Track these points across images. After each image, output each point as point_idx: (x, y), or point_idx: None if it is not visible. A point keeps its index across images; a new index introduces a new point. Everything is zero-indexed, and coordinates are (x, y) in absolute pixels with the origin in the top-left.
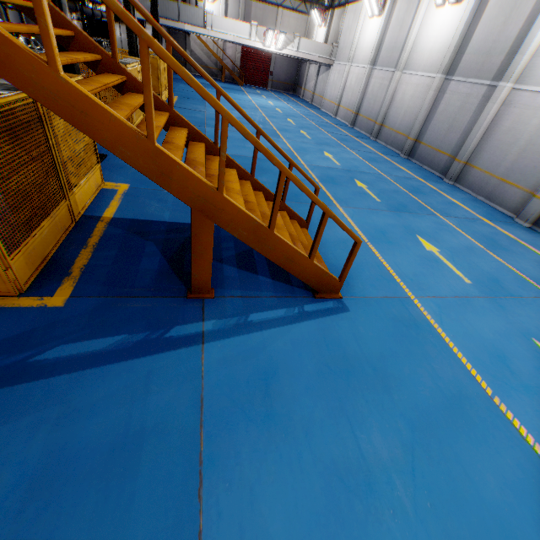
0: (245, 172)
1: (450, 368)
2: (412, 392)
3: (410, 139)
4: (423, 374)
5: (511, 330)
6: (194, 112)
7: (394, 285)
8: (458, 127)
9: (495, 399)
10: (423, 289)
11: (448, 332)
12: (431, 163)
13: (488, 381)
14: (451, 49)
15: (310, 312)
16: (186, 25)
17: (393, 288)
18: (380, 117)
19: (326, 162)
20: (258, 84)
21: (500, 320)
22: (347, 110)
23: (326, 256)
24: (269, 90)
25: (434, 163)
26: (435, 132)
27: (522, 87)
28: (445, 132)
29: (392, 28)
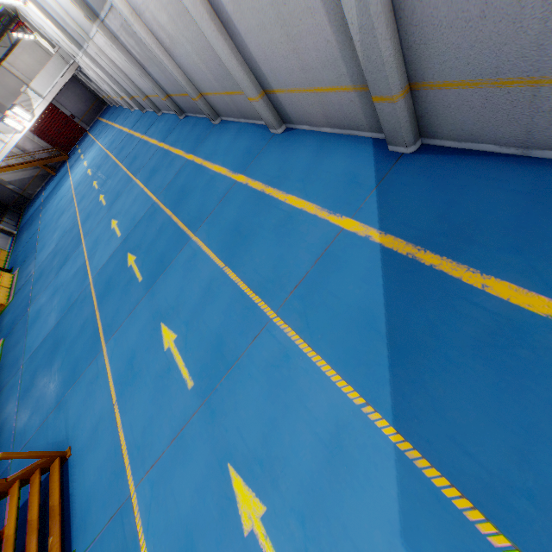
0: None
1: None
2: None
3: (164, 100)
4: None
5: (212, 465)
6: (26, 287)
7: (121, 482)
8: (160, 64)
9: None
10: (144, 461)
11: (150, 540)
12: (194, 109)
13: None
14: None
15: None
16: None
17: (120, 489)
18: (137, 93)
19: (110, 246)
20: (78, 137)
21: (205, 450)
22: (128, 99)
23: (78, 481)
24: (88, 132)
25: (195, 108)
26: (161, 79)
27: None
28: (163, 75)
29: (39, 2)
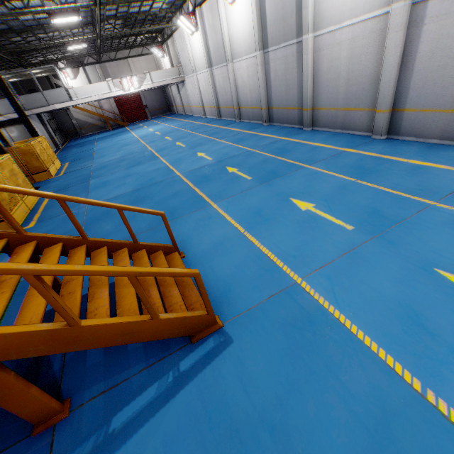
0: (75, 239)
1: (362, 370)
2: (325, 449)
3: (263, 109)
4: (332, 402)
5: (411, 268)
6: (81, 171)
7: (277, 274)
8: (292, 84)
9: (428, 395)
10: (308, 263)
11: (346, 310)
12: (288, 120)
13: (411, 367)
14: (256, 29)
15: (187, 370)
16: (56, 105)
17: (277, 278)
18: (235, 102)
19: (200, 162)
20: (140, 119)
21: (395, 261)
22: (210, 108)
23: (203, 272)
24: (150, 119)
25: (290, 119)
26: (278, 95)
27: (321, 32)
28: (285, 92)
29: (210, 34)
